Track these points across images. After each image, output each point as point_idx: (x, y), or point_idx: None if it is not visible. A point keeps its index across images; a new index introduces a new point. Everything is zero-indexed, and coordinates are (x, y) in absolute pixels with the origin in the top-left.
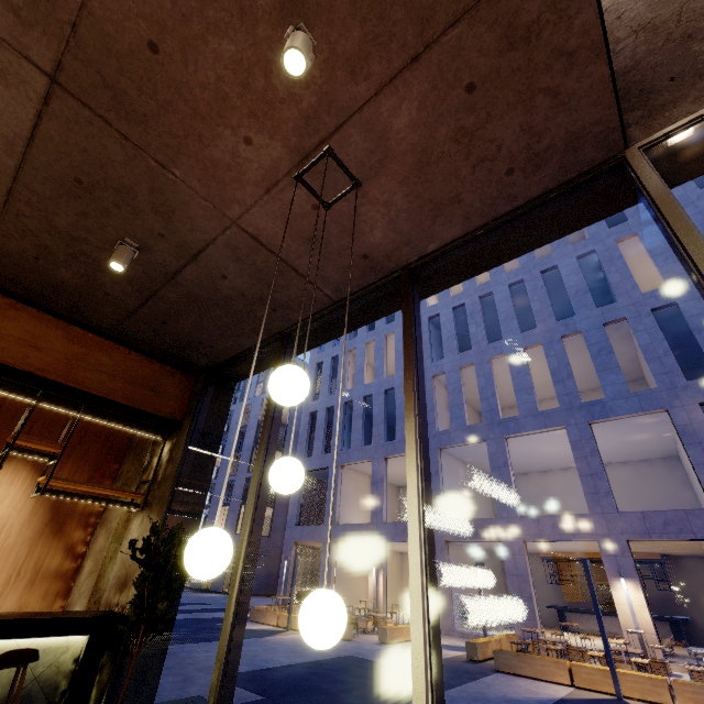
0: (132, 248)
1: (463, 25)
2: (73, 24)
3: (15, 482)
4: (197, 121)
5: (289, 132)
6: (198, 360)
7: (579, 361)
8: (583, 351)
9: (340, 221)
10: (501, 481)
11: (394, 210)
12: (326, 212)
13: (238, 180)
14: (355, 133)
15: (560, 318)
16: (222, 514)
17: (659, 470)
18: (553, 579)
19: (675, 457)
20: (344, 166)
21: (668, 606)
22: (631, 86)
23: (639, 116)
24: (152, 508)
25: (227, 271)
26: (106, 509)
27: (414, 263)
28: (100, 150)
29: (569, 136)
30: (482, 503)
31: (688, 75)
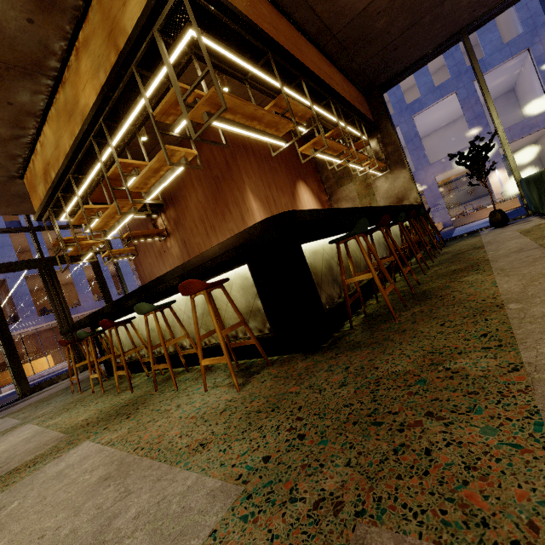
0: None
1: None
2: None
3: (306, 191)
4: None
5: None
6: (381, 80)
7: None
8: None
9: None
10: (414, 148)
11: None
12: None
13: None
14: None
15: None
16: None
17: (500, 105)
18: None
19: (511, 90)
20: None
21: None
22: None
23: None
24: (391, 169)
25: None
26: (332, 196)
27: None
28: None
29: None
30: None
31: None
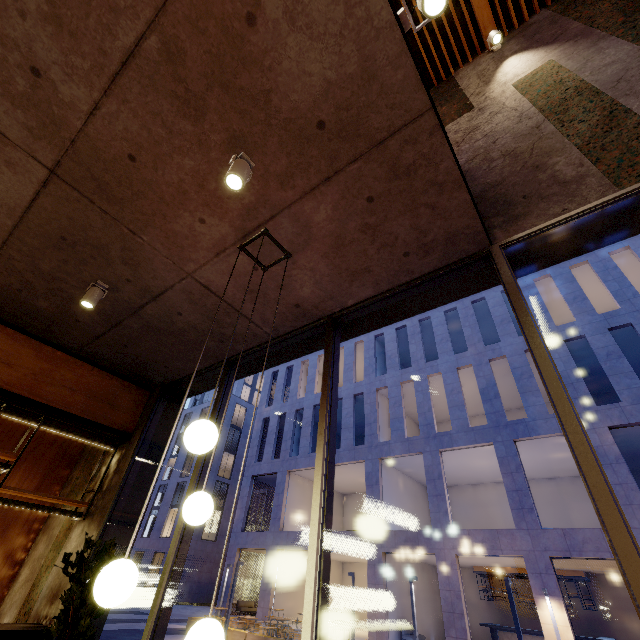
0: (103, 288)
1: (361, 162)
2: (72, 140)
3: None
4: (163, 205)
5: (235, 217)
6: (154, 377)
7: (505, 382)
8: (509, 373)
9: (276, 279)
10: (435, 493)
11: (319, 274)
12: (263, 274)
13: (193, 246)
14: (286, 221)
15: (489, 342)
16: (171, 515)
17: (580, 487)
18: (487, 594)
19: None
20: (278, 242)
21: (594, 626)
22: (498, 197)
23: (502, 221)
24: (93, 518)
25: (182, 309)
26: (50, 515)
27: (337, 313)
28: (84, 218)
29: (447, 234)
30: (420, 513)
31: (534, 196)
